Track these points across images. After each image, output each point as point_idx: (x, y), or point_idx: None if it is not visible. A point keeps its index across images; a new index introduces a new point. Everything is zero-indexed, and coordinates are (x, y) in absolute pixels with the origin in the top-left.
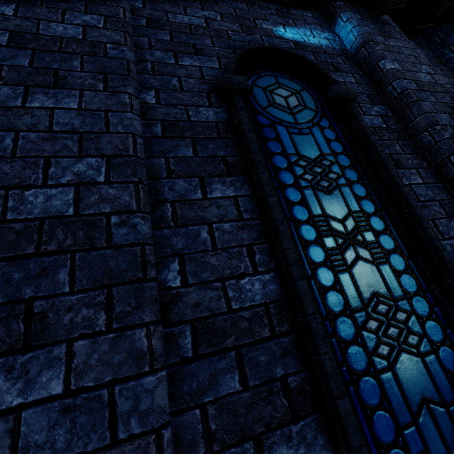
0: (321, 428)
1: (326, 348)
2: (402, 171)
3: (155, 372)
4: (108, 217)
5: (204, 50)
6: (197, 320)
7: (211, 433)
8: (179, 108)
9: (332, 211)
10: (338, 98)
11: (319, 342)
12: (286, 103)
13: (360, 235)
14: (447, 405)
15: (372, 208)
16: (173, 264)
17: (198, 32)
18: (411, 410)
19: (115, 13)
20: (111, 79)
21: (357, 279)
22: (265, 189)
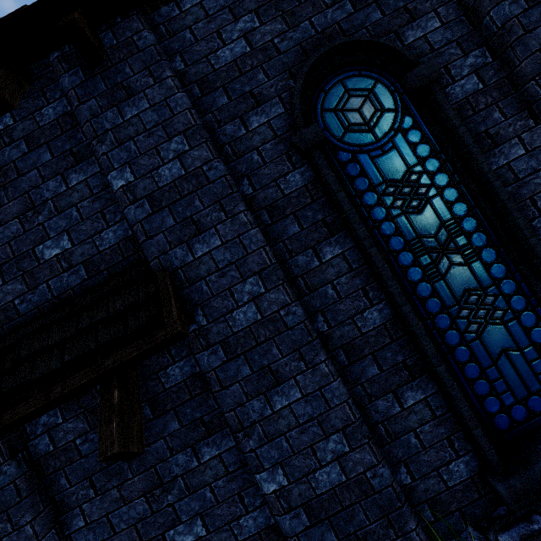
0: (430, 380)
1: (427, 343)
2: (500, 148)
3: (336, 380)
4: (278, 313)
5: (263, 93)
6: (344, 345)
7: (369, 394)
8: (271, 186)
9: (425, 230)
10: (418, 90)
11: (422, 341)
12: (361, 118)
13: (453, 244)
14: (521, 349)
15: (464, 210)
16: (319, 318)
17: (246, 67)
18: (493, 358)
19: (186, 122)
20: (225, 204)
21: (450, 283)
22: (364, 243)
